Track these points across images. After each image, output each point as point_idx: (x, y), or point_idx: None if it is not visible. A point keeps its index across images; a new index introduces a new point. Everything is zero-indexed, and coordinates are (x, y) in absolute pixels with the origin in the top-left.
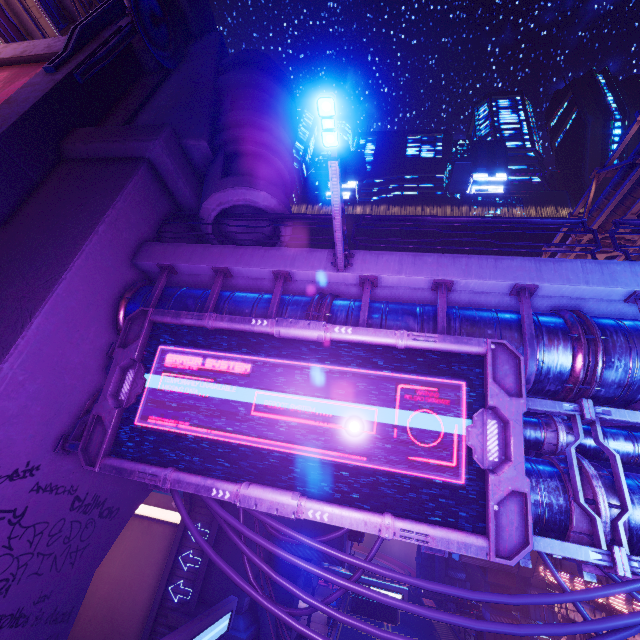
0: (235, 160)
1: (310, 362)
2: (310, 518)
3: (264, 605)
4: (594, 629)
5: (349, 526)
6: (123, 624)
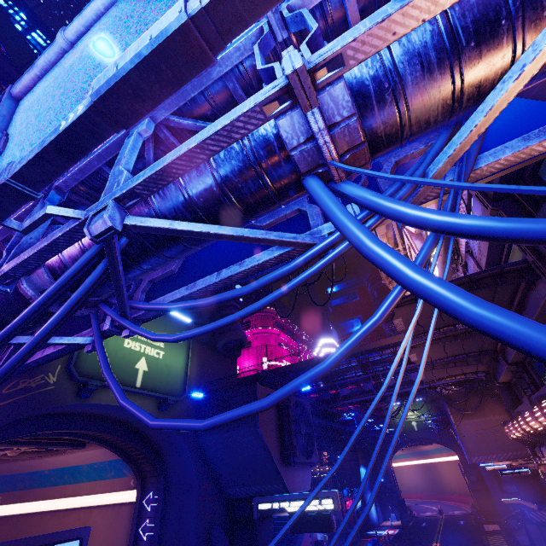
0: None
1: None
2: None
3: None
4: None
5: None
6: None
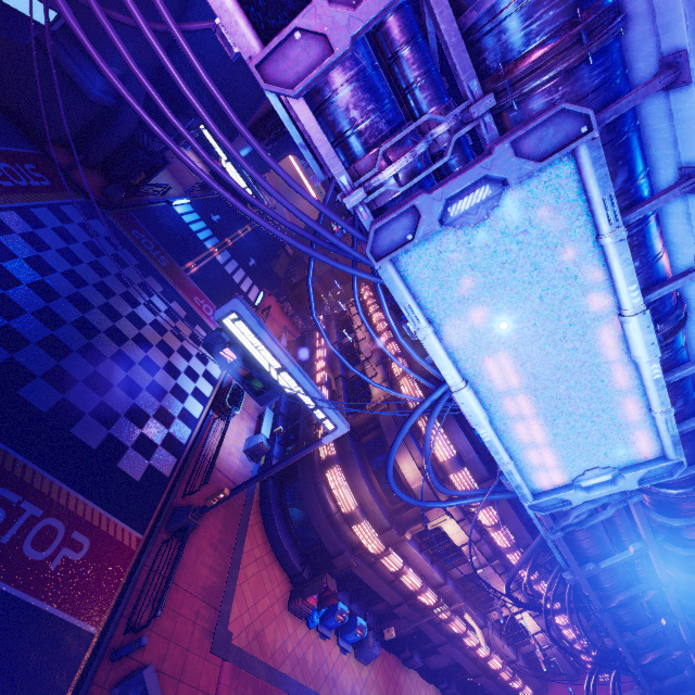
0: None
1: None
2: None
3: None
4: (298, 215)
5: None
6: None
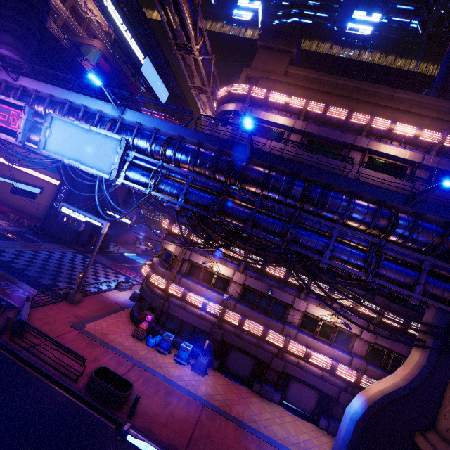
0: (0, 33)
1: None
2: None
3: None
4: (41, 161)
5: None
6: (41, 212)
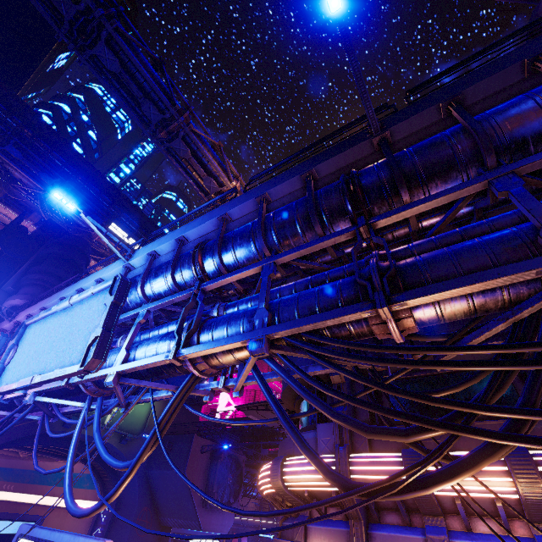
0: (20, 289)
1: None
2: None
3: None
4: None
5: None
6: None
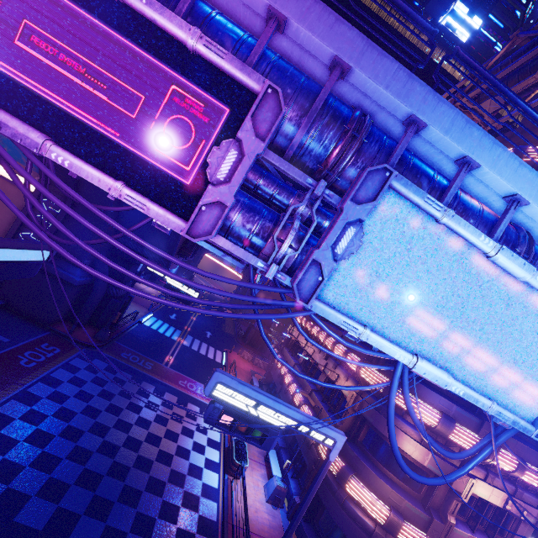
0: None
1: (94, 16)
2: (52, 159)
3: (22, 219)
4: (240, 298)
5: (85, 177)
6: None
